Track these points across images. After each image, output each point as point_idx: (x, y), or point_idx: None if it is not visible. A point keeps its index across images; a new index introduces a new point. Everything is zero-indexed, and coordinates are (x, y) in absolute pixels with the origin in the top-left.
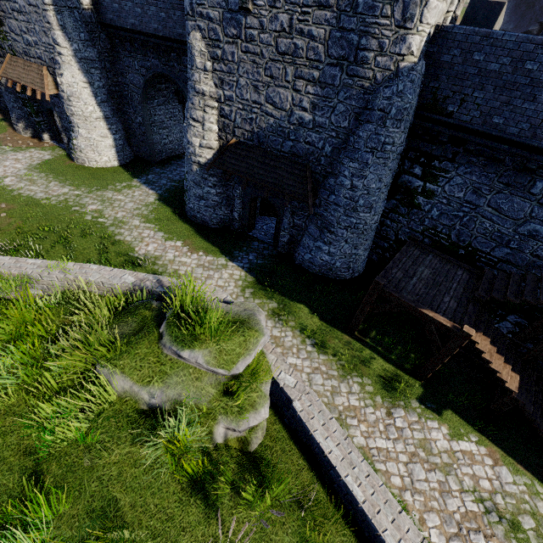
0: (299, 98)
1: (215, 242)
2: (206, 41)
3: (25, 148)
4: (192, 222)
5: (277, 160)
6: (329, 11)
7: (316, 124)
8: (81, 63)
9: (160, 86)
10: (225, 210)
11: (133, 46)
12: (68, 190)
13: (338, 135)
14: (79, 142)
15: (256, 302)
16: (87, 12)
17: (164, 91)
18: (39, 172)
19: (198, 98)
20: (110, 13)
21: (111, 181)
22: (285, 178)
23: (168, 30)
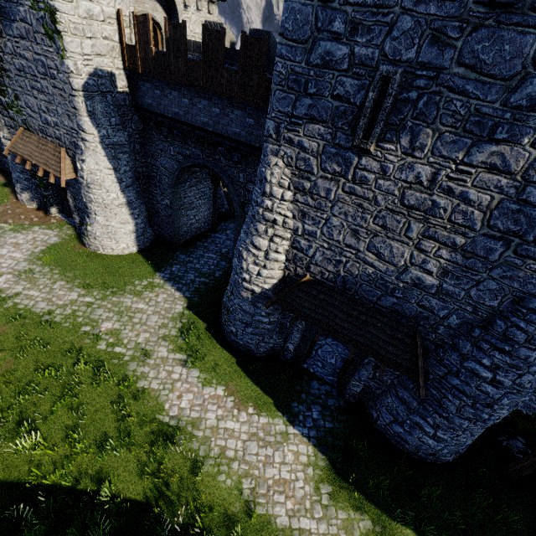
0: (423, 259)
1: (264, 385)
2: (290, 169)
3: (28, 225)
4: (232, 348)
5: (369, 314)
6: (507, 177)
7: (443, 291)
8: (108, 148)
9: (195, 169)
10: (276, 338)
11: (171, 132)
12: (77, 295)
13: (477, 311)
14: (94, 229)
15: (340, 517)
16: (122, 94)
17: (197, 172)
18: (42, 265)
19: (265, 226)
20: (149, 97)
21: (129, 277)
22: (382, 340)
23: (221, 126)
